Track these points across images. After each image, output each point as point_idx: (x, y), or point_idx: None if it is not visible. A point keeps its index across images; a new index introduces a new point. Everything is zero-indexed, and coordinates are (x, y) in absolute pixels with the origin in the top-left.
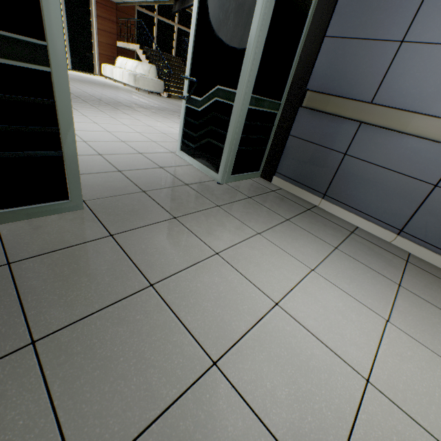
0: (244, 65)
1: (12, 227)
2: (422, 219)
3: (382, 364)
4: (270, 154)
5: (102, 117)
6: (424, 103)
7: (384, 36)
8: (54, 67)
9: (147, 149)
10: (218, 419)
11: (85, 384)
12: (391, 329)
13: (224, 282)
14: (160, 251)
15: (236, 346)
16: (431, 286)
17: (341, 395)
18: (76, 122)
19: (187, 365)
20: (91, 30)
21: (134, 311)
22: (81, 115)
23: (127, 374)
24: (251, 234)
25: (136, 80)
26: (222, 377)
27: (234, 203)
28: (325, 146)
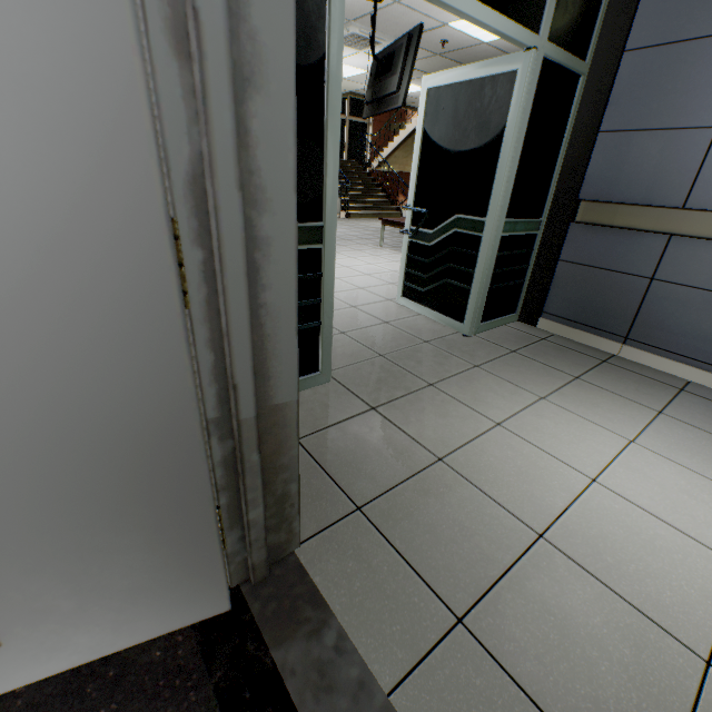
0: (494, 189)
1: None
2: None
3: None
4: (530, 287)
5: None
6: None
7: (689, 123)
8: (327, 243)
9: (358, 300)
10: (563, 583)
11: (421, 544)
12: None
13: (520, 456)
14: (432, 424)
15: (558, 522)
16: None
17: (704, 576)
18: None
19: (511, 535)
20: None
21: (435, 484)
22: None
23: (456, 539)
24: (532, 399)
25: None
26: (553, 549)
27: (496, 361)
28: (618, 270)
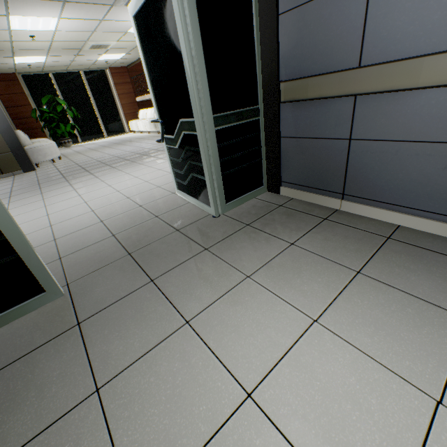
0: (189, 90)
1: None
2: None
3: None
4: (268, 163)
5: (117, 177)
6: (434, 37)
7: None
8: None
9: (148, 199)
10: None
11: None
12: (445, 422)
13: (185, 369)
14: (121, 335)
15: None
16: None
17: None
18: (93, 191)
19: None
20: (113, 98)
21: (66, 435)
22: (100, 182)
23: None
24: (237, 281)
25: (156, 125)
26: None
27: (227, 239)
28: (323, 137)
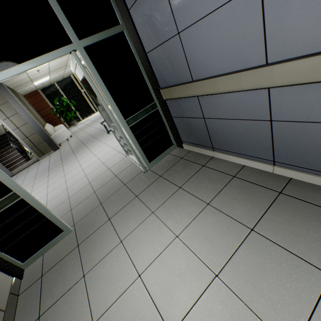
0: (108, 113)
1: (47, 253)
2: (281, 149)
3: (190, 319)
4: (172, 132)
5: (99, 147)
6: (219, 65)
7: (168, 35)
8: (22, 196)
9: (113, 163)
10: None
11: None
12: (215, 284)
13: (117, 265)
14: (94, 250)
15: (106, 312)
16: (292, 220)
17: None
18: (87, 161)
19: None
20: None
21: (73, 294)
22: (90, 153)
23: None
24: (147, 215)
25: None
26: None
27: (147, 188)
28: (191, 117)
